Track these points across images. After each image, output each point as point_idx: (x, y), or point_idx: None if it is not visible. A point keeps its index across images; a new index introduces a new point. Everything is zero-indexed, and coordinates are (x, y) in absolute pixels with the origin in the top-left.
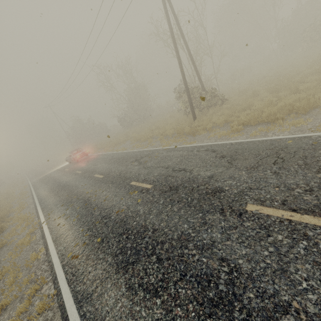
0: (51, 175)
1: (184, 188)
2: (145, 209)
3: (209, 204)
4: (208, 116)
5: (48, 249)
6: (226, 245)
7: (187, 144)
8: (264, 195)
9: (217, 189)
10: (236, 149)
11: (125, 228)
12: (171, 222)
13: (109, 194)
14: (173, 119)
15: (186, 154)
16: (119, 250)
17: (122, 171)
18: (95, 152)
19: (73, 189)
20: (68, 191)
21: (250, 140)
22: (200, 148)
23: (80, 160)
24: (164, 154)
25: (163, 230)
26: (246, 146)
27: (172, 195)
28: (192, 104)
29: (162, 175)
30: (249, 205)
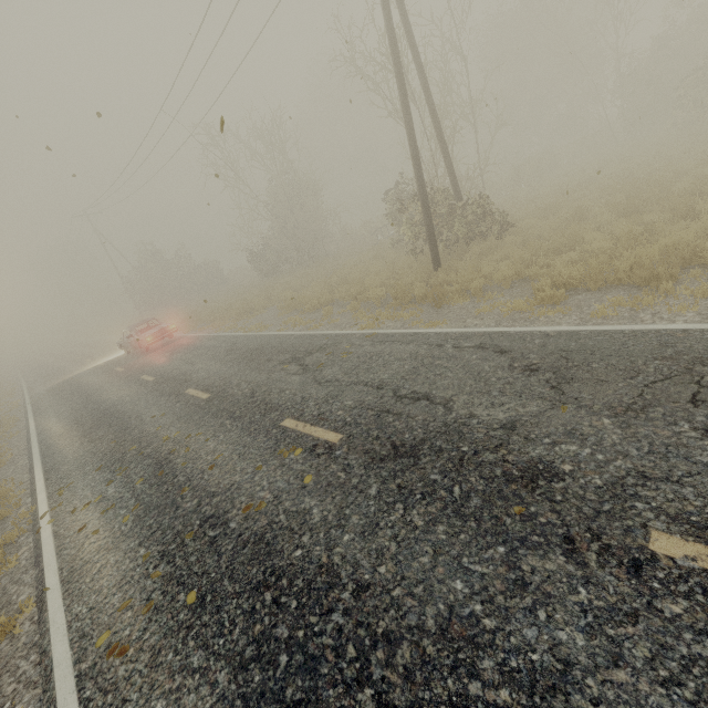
0: (81, 381)
1: (437, 455)
2: (326, 510)
3: (524, 516)
4: (469, 261)
5: (45, 605)
6: (616, 686)
7: (423, 327)
8: (697, 506)
9: (539, 467)
10: (566, 350)
11: (269, 569)
12: (412, 567)
13: (224, 449)
14: (380, 263)
15: (427, 353)
16: (253, 645)
17: (259, 387)
18: (191, 329)
19: (132, 426)
20: (117, 430)
21: (596, 329)
22: (461, 339)
23: (154, 348)
24: (367, 348)
25: (387, 593)
26: (591, 345)
27: (404, 472)
28: (433, 229)
29: (367, 408)
30: (656, 535)
